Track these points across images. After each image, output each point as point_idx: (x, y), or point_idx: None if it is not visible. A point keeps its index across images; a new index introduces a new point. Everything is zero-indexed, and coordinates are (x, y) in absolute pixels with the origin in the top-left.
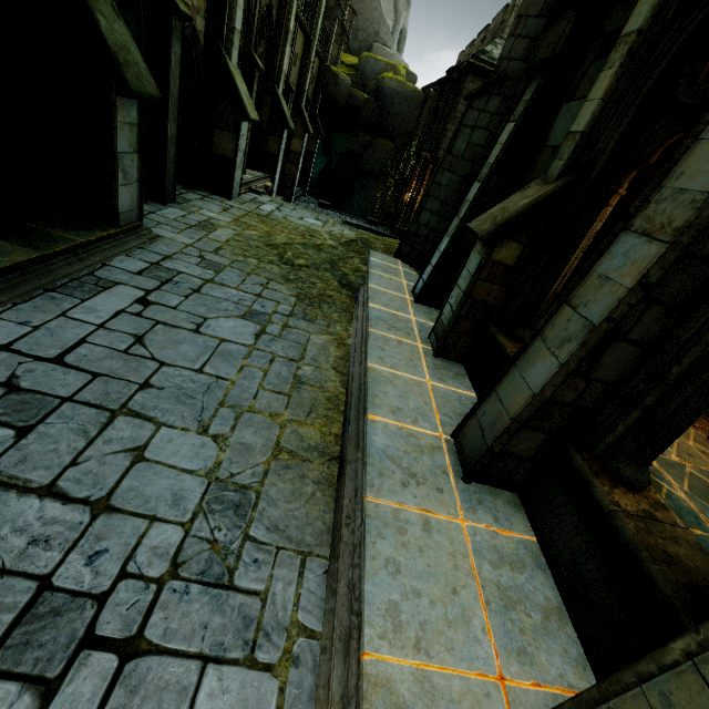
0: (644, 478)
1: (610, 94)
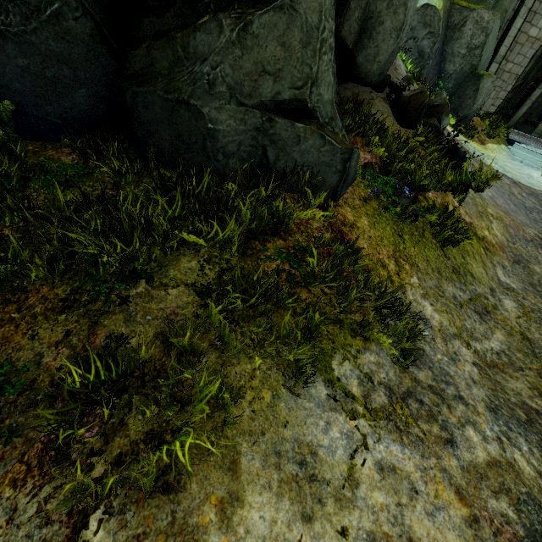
0: (537, 119)
1: (532, 66)
